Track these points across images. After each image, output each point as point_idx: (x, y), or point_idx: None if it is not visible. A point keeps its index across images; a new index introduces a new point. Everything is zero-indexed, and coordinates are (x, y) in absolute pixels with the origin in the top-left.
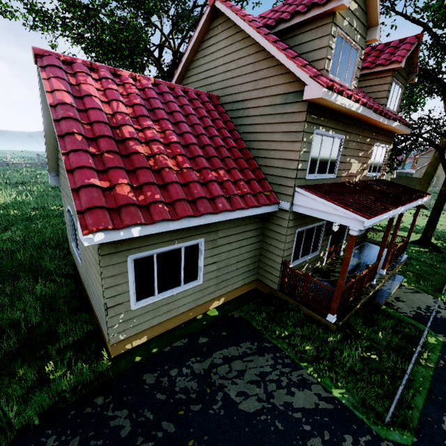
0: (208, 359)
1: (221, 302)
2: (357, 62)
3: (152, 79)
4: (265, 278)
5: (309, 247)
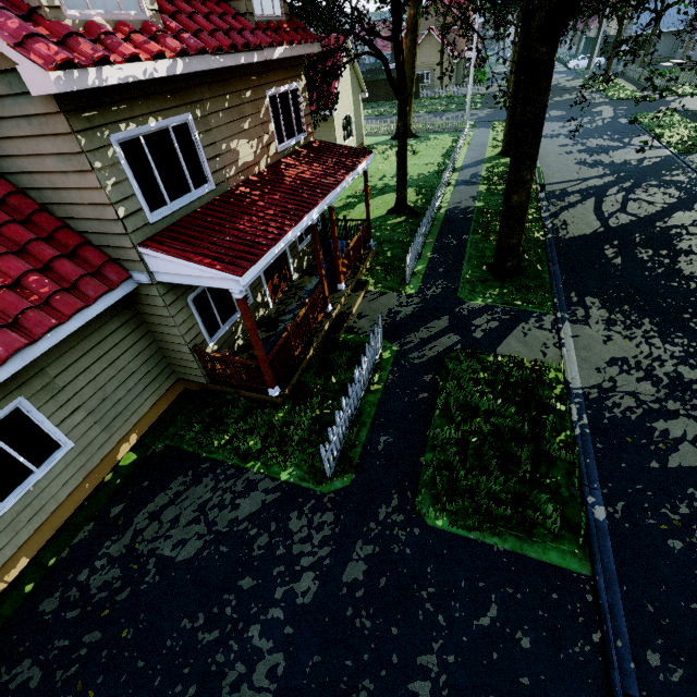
0: (128, 531)
1: (135, 439)
2: None
3: None
4: (187, 374)
5: (231, 302)
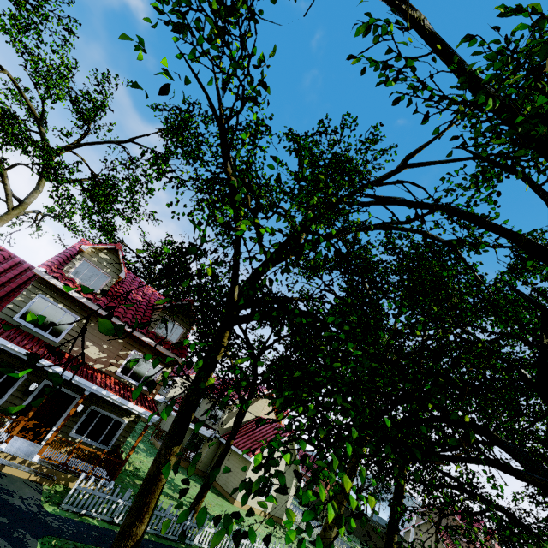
0: None
1: None
2: (107, 282)
3: (3, 248)
4: None
5: None
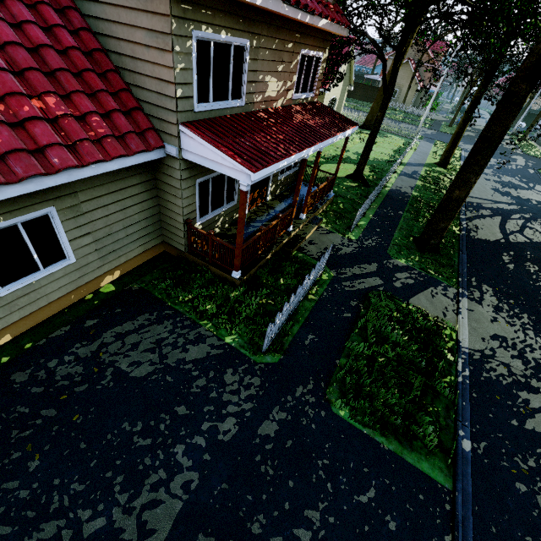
0: (96, 341)
1: (117, 275)
2: None
3: None
4: (172, 240)
5: (222, 197)
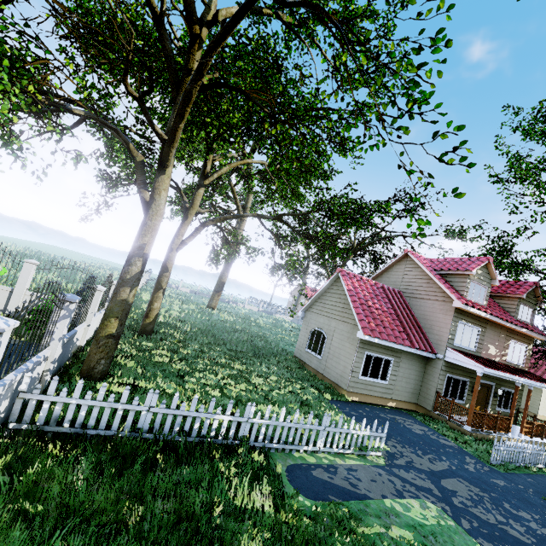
0: (392, 416)
1: (394, 405)
2: (486, 293)
3: (374, 281)
4: (423, 402)
5: (456, 393)
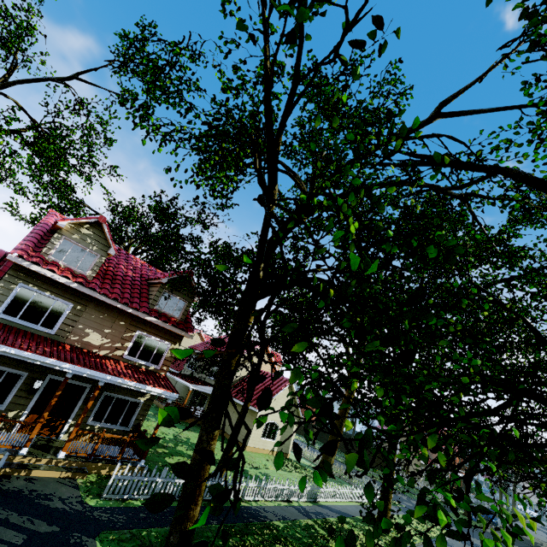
0: None
1: None
2: (96, 261)
3: None
4: None
5: None
